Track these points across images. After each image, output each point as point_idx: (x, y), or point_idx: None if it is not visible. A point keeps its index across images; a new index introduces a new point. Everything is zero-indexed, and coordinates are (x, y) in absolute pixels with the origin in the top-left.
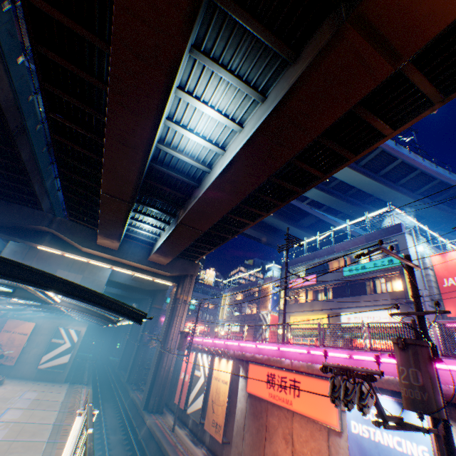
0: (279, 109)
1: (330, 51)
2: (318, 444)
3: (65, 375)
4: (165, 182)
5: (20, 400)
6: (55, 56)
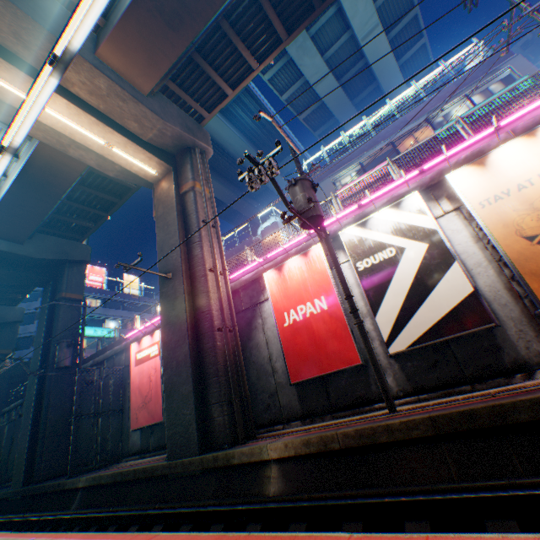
0: None
1: None
2: None
3: None
4: None
5: None
6: None
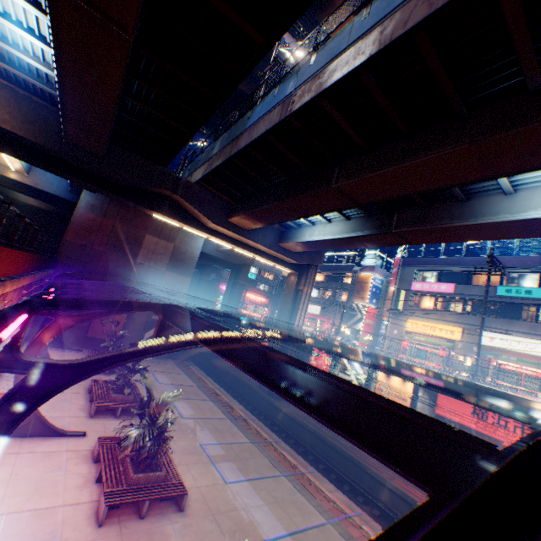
0: None
1: None
2: None
3: None
4: None
5: (166, 387)
6: (513, 2)
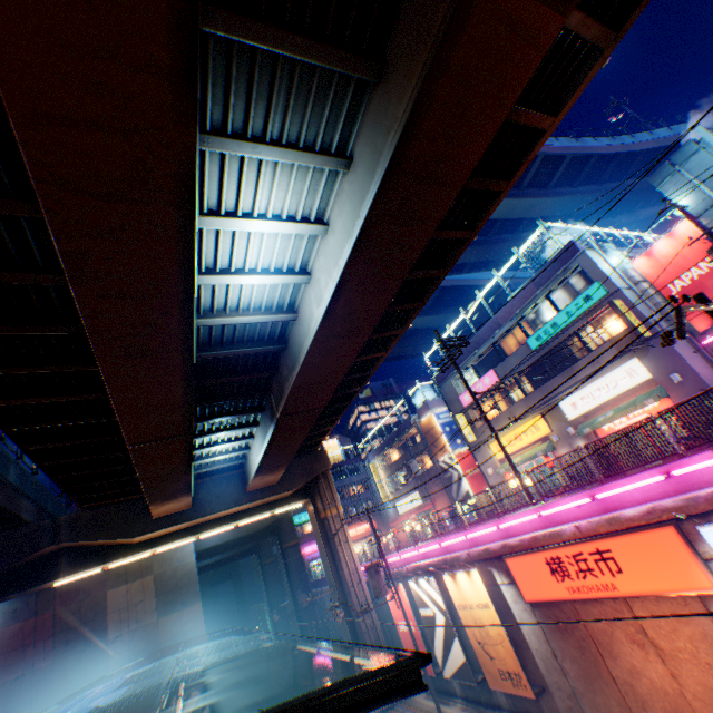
0: (395, 168)
1: (459, 31)
2: (695, 626)
3: None
4: (226, 369)
5: None
6: None
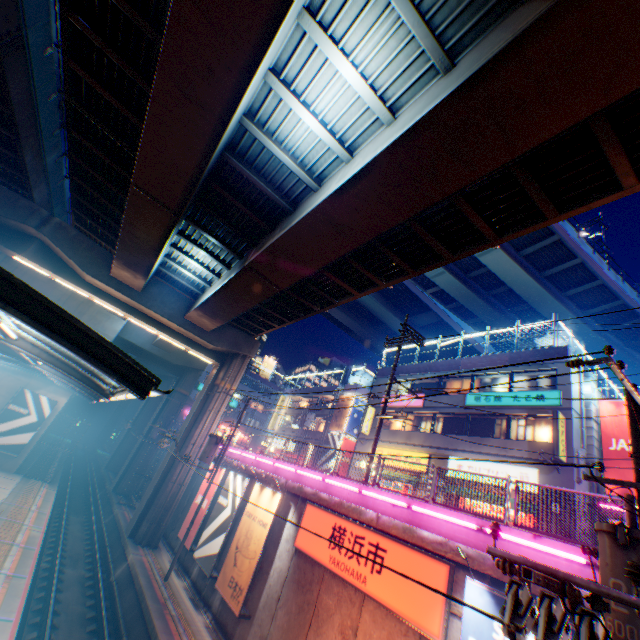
0: (480, 80)
1: None
2: None
3: (20, 462)
4: (240, 195)
5: None
6: None
